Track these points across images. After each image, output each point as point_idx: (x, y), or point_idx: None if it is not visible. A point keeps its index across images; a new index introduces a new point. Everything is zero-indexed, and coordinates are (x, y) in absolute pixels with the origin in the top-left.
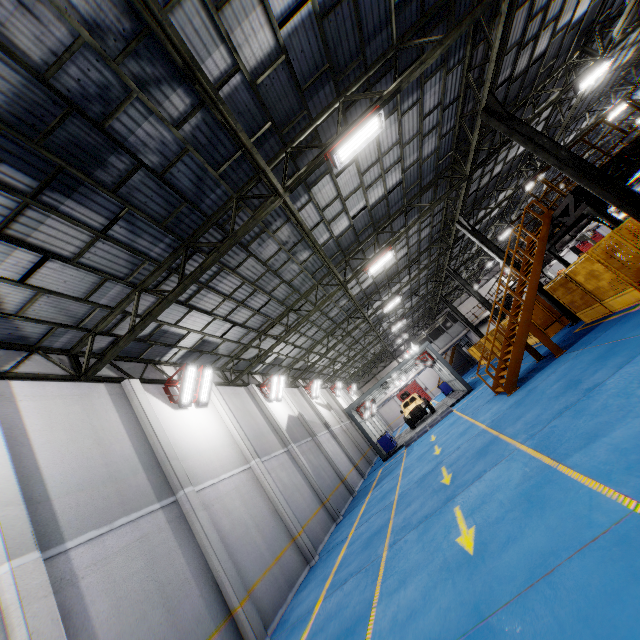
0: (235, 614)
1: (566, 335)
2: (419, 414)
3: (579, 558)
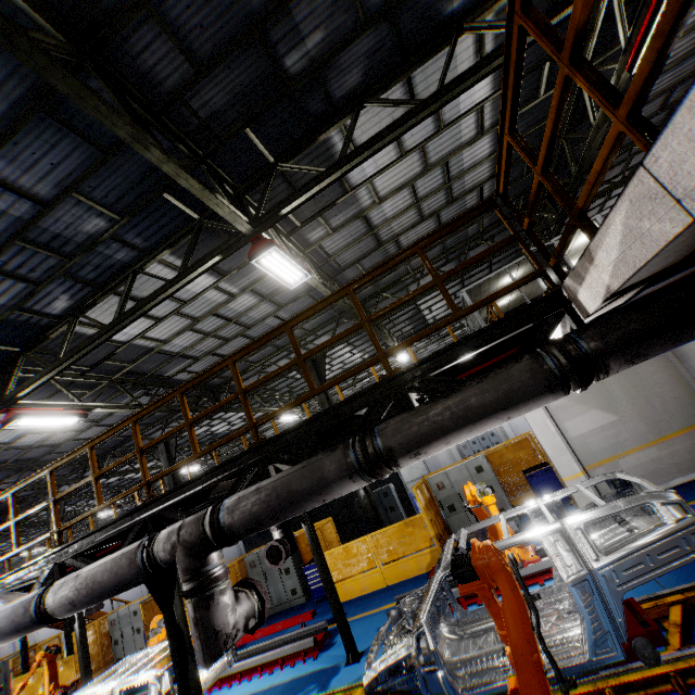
0: None
1: None
2: None
3: None
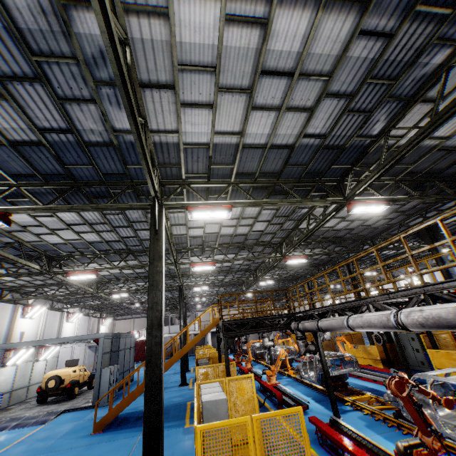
0: None
1: None
2: None
3: None
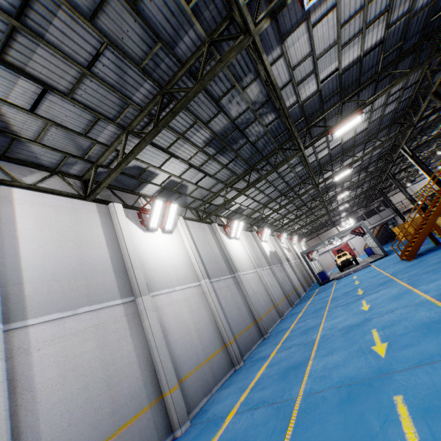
0: (257, 322)
1: None
2: (347, 264)
3: (403, 308)
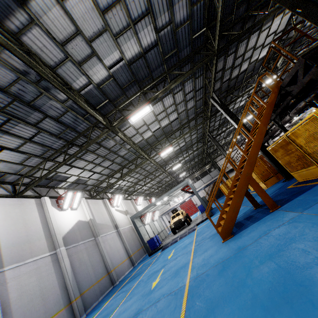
0: None
1: (280, 189)
2: (179, 225)
3: None
